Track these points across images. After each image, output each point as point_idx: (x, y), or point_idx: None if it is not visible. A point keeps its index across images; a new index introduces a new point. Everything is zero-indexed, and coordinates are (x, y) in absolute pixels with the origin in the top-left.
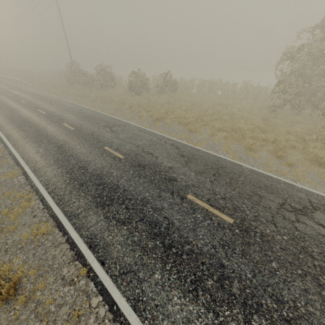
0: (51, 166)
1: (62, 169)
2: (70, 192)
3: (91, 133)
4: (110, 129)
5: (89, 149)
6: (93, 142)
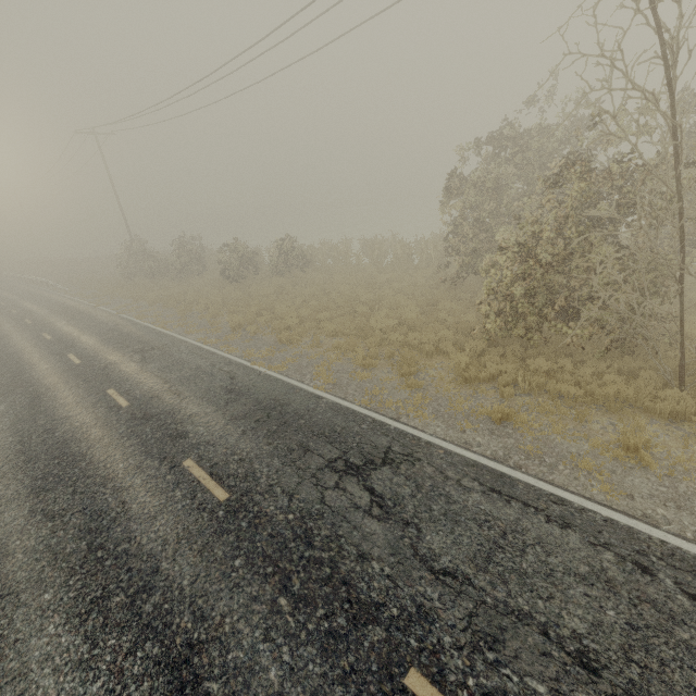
0: (0, 434)
1: (15, 437)
2: (4, 474)
3: (103, 367)
4: (142, 356)
5: (81, 396)
6: (95, 384)
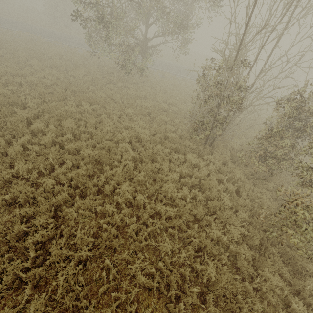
0: None
1: None
2: None
3: None
4: None
5: None
6: None
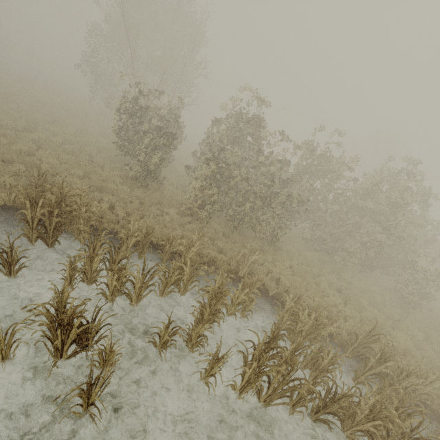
0: None
1: None
2: None
3: None
4: None
5: None
6: None
